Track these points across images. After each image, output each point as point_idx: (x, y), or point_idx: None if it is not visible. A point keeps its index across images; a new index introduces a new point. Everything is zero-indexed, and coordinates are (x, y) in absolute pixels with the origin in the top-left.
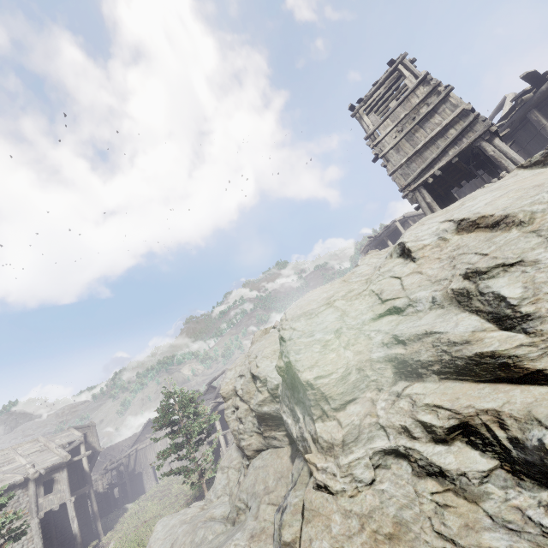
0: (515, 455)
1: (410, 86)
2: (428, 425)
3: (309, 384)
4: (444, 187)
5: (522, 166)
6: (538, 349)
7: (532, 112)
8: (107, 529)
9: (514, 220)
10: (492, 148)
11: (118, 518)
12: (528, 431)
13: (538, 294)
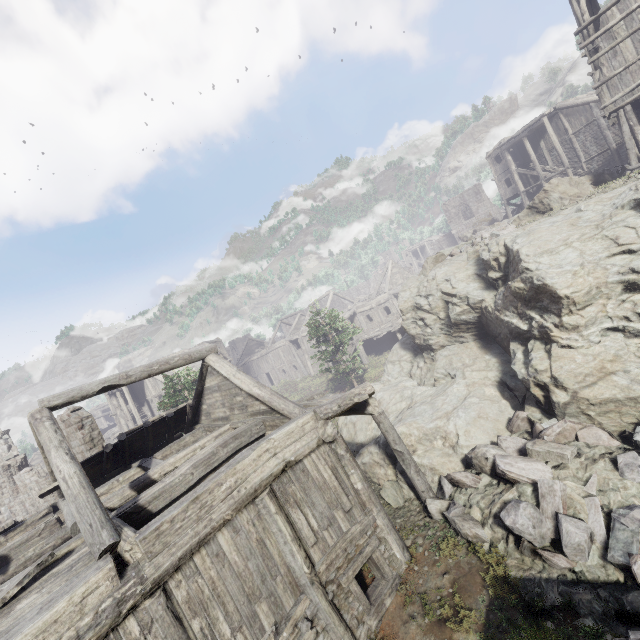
0: None
1: None
2: None
3: (566, 296)
4: None
5: None
6: None
7: None
8: None
9: None
10: None
11: None
12: None
13: None
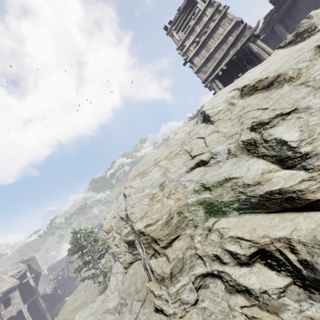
0: (305, 273)
1: (201, 8)
2: (234, 253)
3: (141, 232)
4: (229, 78)
5: (280, 47)
6: (316, 182)
7: (276, 25)
8: (54, 316)
9: (285, 77)
10: (256, 47)
11: (61, 307)
12: (317, 255)
13: (313, 135)
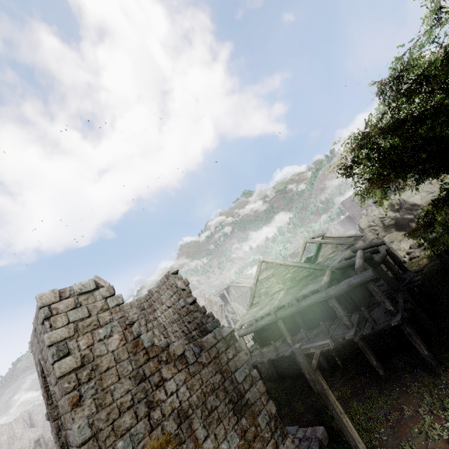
0: None
1: None
2: None
3: (420, 204)
4: None
5: None
6: None
7: None
8: None
9: None
10: None
11: None
12: None
13: None
